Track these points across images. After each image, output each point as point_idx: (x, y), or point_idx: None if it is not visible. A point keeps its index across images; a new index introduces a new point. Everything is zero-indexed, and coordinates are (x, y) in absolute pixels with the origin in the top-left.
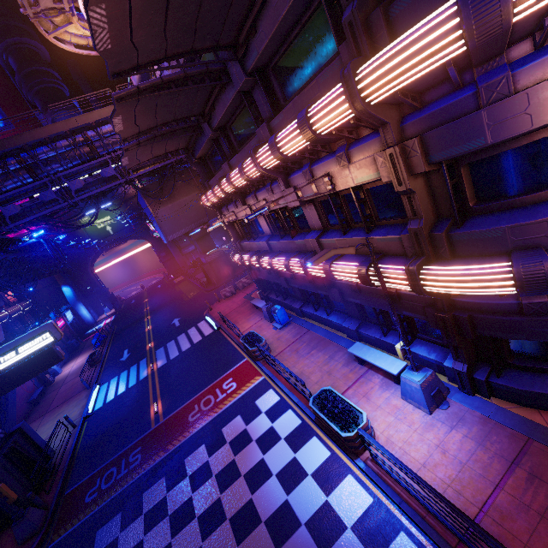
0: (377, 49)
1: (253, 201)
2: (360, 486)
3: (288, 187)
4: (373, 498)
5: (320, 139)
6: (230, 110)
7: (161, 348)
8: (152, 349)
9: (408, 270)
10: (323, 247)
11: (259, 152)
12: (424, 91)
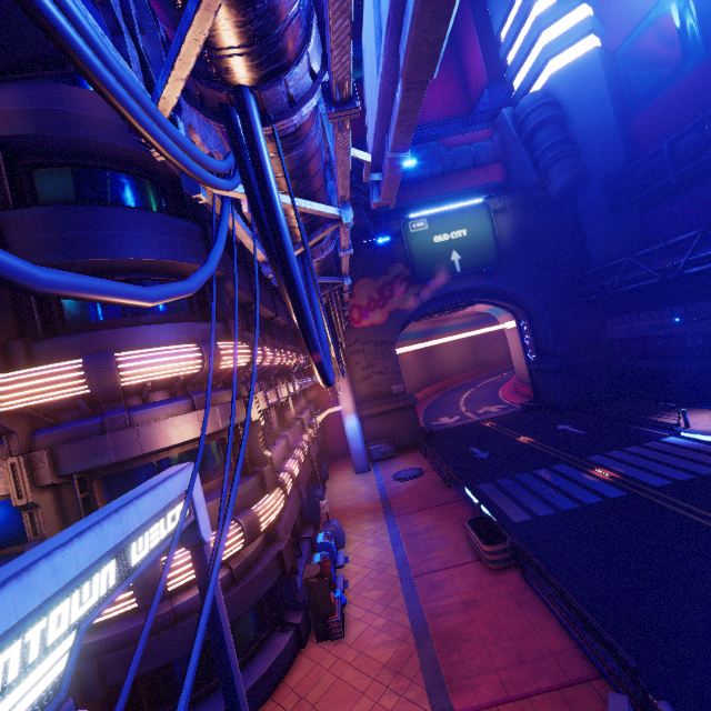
0: (13, 367)
1: None
2: None
3: None
4: None
5: None
6: None
7: None
8: None
9: None
10: None
11: None
12: (60, 411)
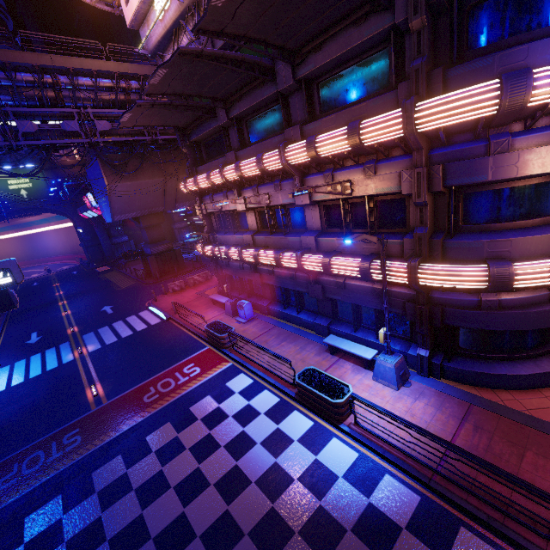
0: (430, 95)
1: (251, 194)
2: (345, 445)
3: (302, 186)
4: (359, 453)
5: (361, 149)
6: (257, 106)
7: (90, 333)
8: (77, 334)
9: (410, 264)
10: (319, 246)
11: (289, 147)
12: (452, 134)
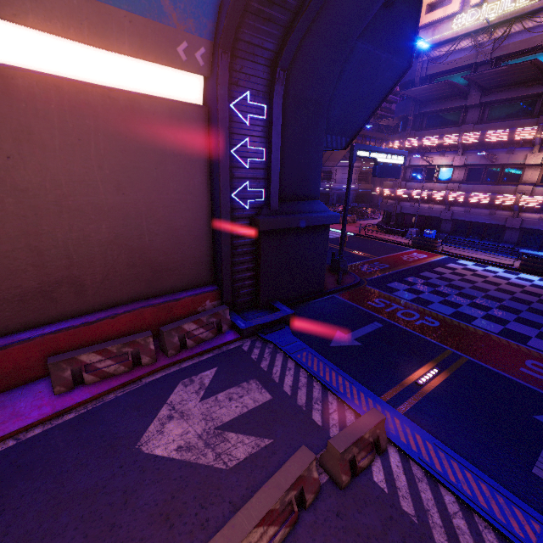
0: None
1: (475, 155)
2: None
3: (538, 152)
4: None
5: None
6: (513, 98)
7: None
8: None
9: None
10: (533, 192)
11: None
12: None
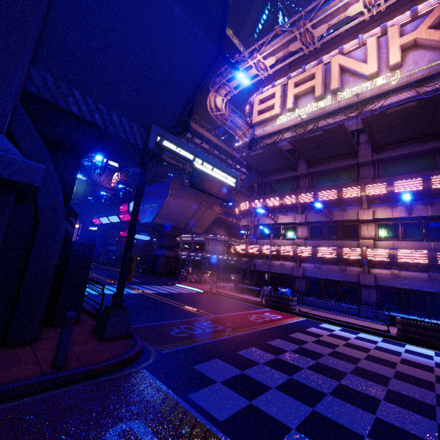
0: None
1: (313, 213)
2: None
3: (367, 209)
4: None
5: (429, 189)
6: (333, 169)
7: (135, 285)
8: None
9: None
10: (375, 246)
11: (369, 185)
12: None
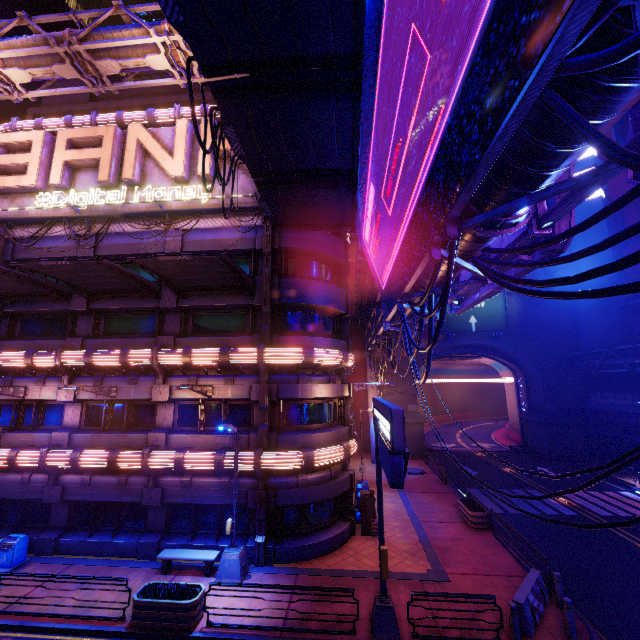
0: (271, 345)
1: (89, 384)
2: None
3: (164, 384)
4: None
5: (227, 365)
6: (129, 309)
7: None
8: None
9: (256, 452)
10: (169, 442)
11: (164, 350)
12: (281, 368)
